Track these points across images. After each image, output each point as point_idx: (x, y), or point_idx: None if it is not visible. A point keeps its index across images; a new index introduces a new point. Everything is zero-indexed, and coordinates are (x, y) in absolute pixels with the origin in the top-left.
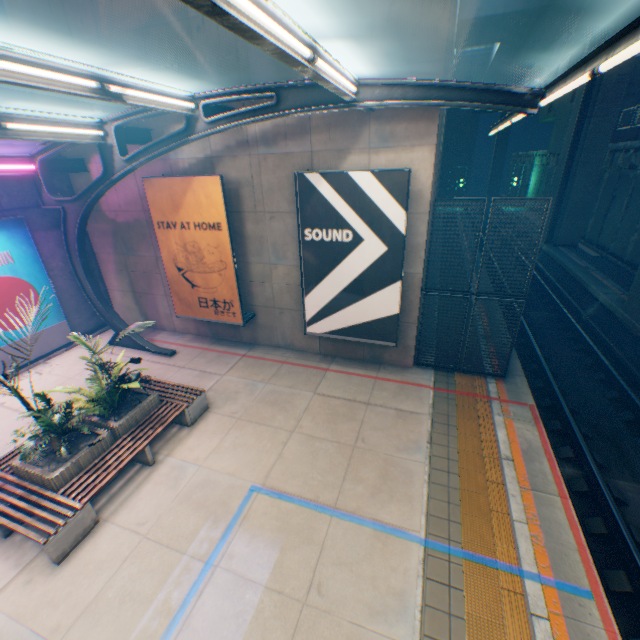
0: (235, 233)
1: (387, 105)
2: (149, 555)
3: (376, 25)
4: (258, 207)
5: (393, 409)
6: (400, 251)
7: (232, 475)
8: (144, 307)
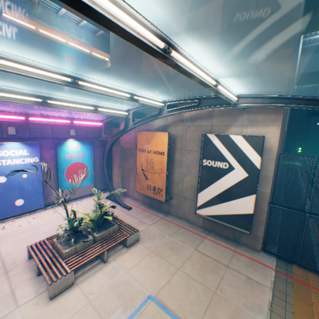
0: (170, 157)
1: (252, 105)
2: (88, 314)
3: (250, 74)
4: (182, 147)
5: (244, 275)
6: (255, 177)
7: (140, 283)
8: (124, 184)
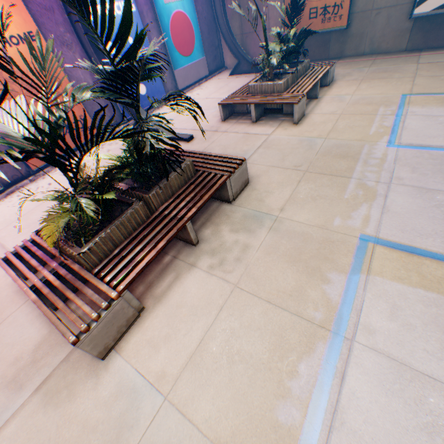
0: None
1: None
2: (351, 118)
3: None
4: None
5: None
6: None
7: (380, 95)
8: (247, 48)
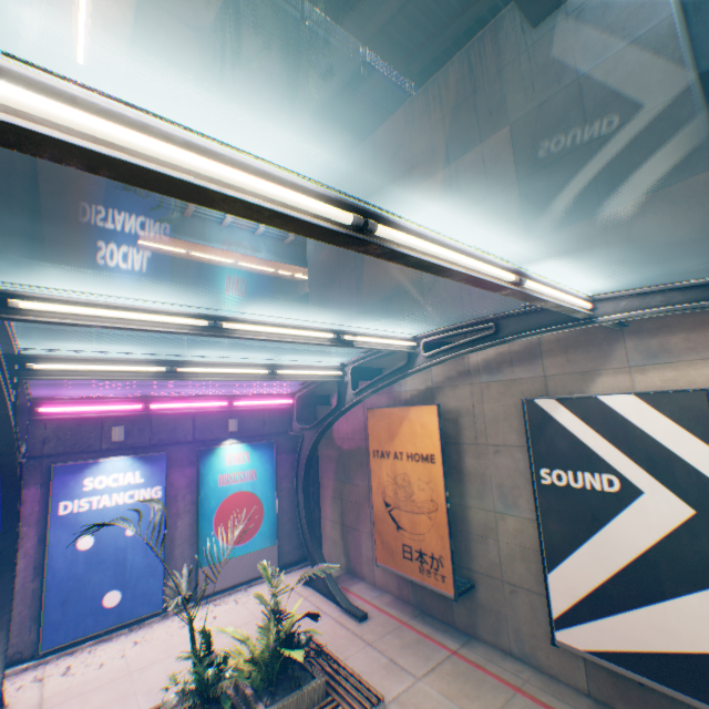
0: (451, 466)
1: (640, 314)
2: None
3: (611, 247)
4: (478, 437)
5: None
6: None
7: None
8: (347, 543)
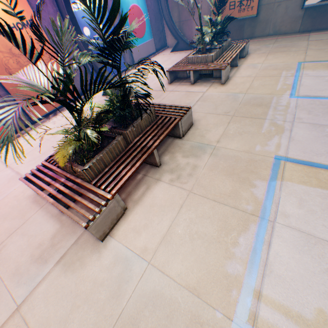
0: None
1: None
2: (262, 79)
3: None
4: None
5: None
6: None
7: (282, 63)
8: (183, 32)
